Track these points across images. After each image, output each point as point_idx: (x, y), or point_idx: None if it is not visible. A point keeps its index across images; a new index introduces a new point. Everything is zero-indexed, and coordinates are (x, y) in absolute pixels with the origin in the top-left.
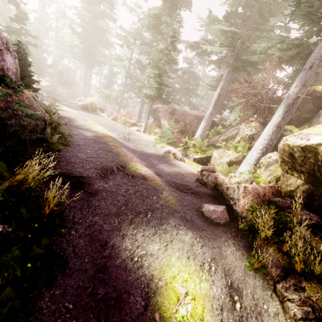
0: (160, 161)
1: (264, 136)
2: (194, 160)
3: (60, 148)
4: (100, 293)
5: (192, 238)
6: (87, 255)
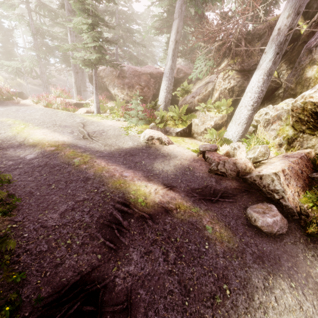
0: (151, 157)
1: (254, 88)
2: (177, 135)
3: (2, 228)
4: None
5: (290, 290)
6: None
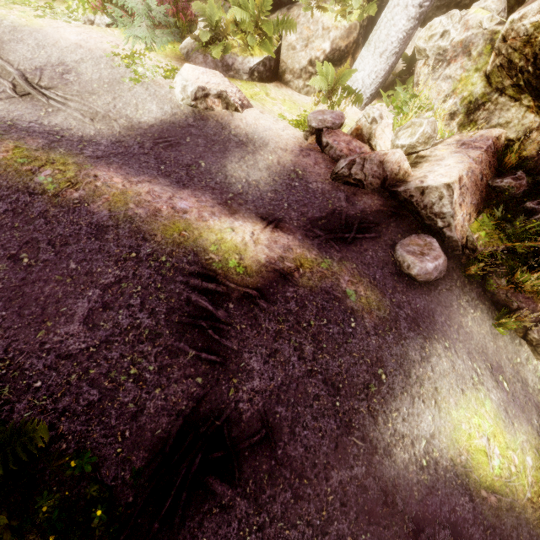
0: (214, 148)
1: None
2: (251, 77)
3: None
4: None
5: (445, 352)
6: None
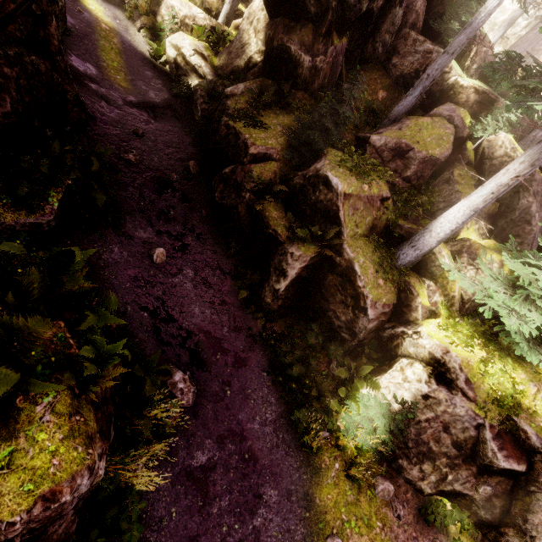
0: None
1: None
2: None
3: None
4: None
5: None
6: None
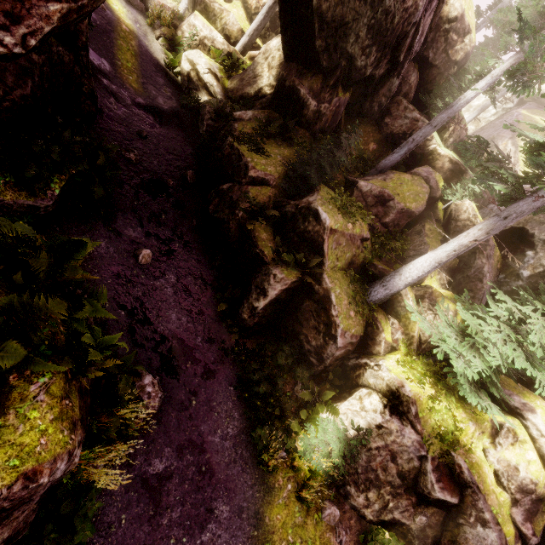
0: None
1: None
2: None
3: None
4: None
5: None
6: None
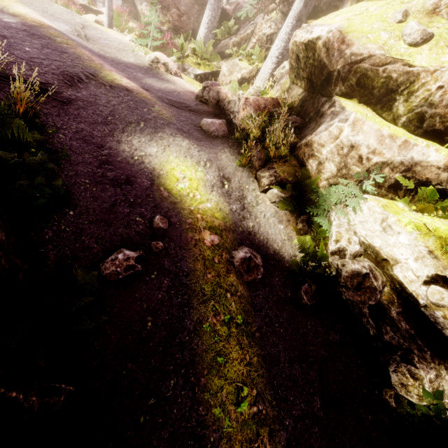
0: (146, 75)
1: (282, 34)
2: (196, 78)
3: None
4: (110, 176)
5: (189, 144)
6: (86, 153)
